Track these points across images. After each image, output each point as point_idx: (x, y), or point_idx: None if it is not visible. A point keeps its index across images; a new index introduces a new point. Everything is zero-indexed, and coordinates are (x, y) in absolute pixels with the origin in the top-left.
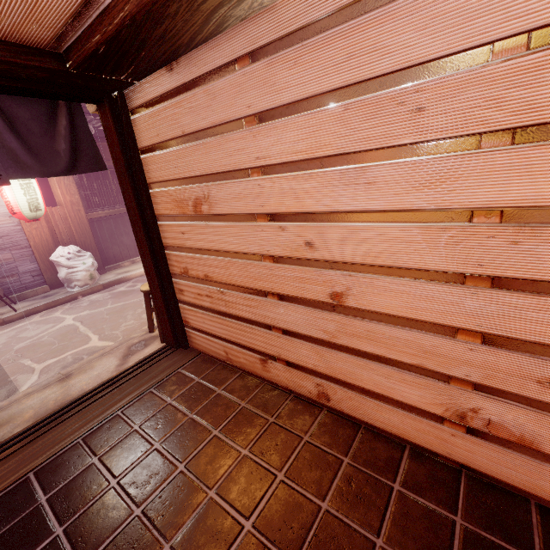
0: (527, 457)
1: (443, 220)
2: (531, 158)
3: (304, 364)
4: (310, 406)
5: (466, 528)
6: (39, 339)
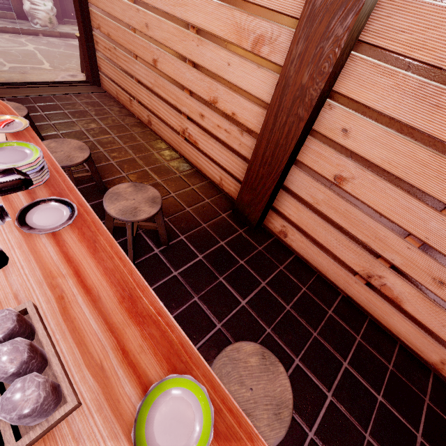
0: (196, 150)
1: (183, 26)
2: (202, 3)
3: (144, 103)
4: (144, 127)
5: (166, 164)
6: (8, 50)
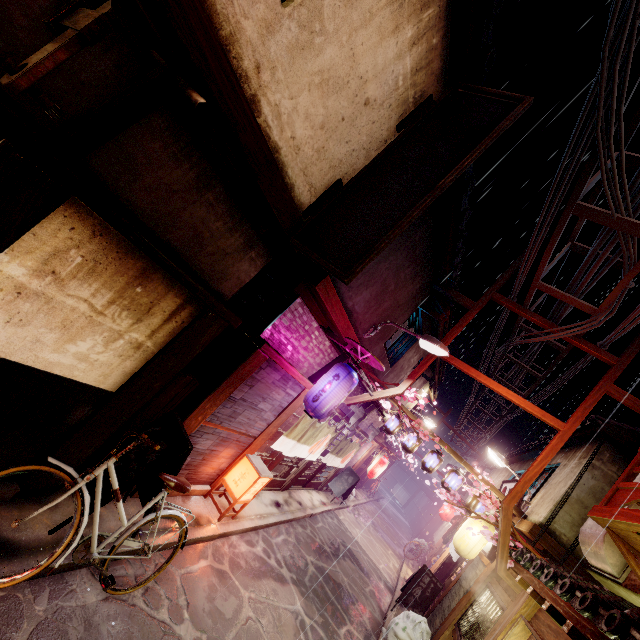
0: None
1: None
2: None
3: None
4: None
5: None
6: (362, 542)
